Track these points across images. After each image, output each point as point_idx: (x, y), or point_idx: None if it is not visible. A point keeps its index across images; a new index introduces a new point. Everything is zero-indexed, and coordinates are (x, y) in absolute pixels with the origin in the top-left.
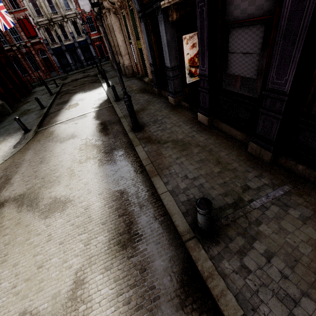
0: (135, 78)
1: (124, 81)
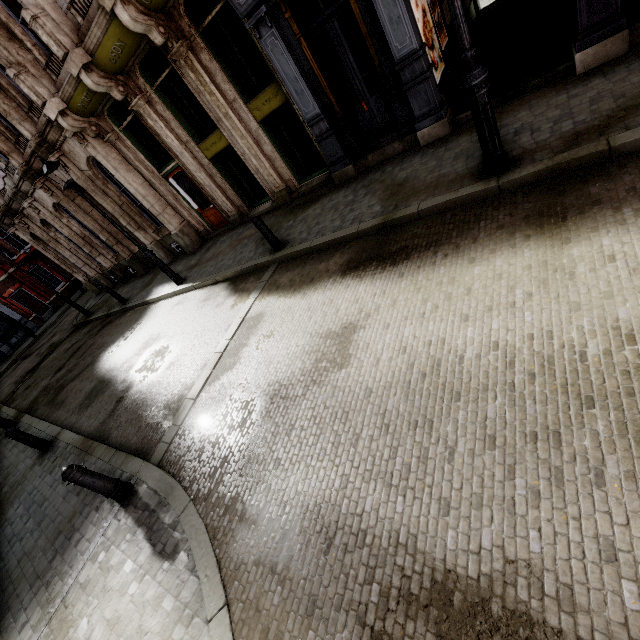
0: (217, 237)
1: (201, 254)
